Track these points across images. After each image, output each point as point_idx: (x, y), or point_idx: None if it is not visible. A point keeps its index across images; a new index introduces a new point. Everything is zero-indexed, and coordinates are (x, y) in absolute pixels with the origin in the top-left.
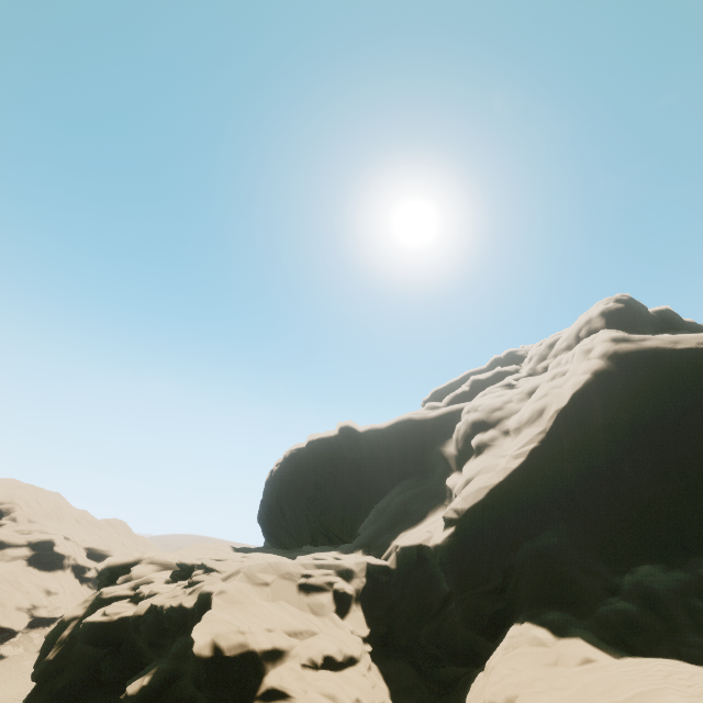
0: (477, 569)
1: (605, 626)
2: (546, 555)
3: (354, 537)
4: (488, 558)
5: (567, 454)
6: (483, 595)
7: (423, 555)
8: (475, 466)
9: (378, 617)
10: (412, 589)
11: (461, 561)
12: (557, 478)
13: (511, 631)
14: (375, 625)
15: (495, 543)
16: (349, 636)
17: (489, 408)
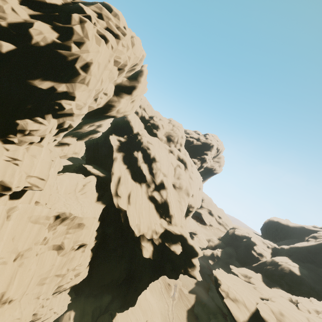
0: (288, 252)
1: (296, 262)
2: (298, 255)
3: None
4: (291, 252)
5: (317, 248)
6: (287, 255)
7: (284, 249)
8: (302, 242)
9: (274, 251)
10: (280, 251)
11: (287, 251)
12: (312, 250)
13: (285, 256)
14: (273, 252)
15: (293, 251)
16: (267, 249)
17: (320, 234)
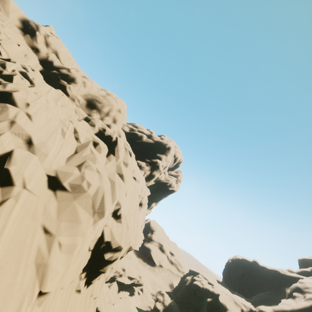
0: None
1: None
2: None
3: (252, 298)
4: None
5: None
6: None
7: None
8: (288, 301)
9: None
10: None
11: None
12: None
13: None
14: None
15: None
16: None
17: (305, 285)
